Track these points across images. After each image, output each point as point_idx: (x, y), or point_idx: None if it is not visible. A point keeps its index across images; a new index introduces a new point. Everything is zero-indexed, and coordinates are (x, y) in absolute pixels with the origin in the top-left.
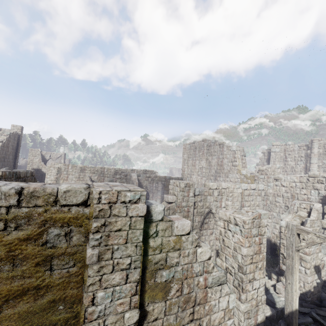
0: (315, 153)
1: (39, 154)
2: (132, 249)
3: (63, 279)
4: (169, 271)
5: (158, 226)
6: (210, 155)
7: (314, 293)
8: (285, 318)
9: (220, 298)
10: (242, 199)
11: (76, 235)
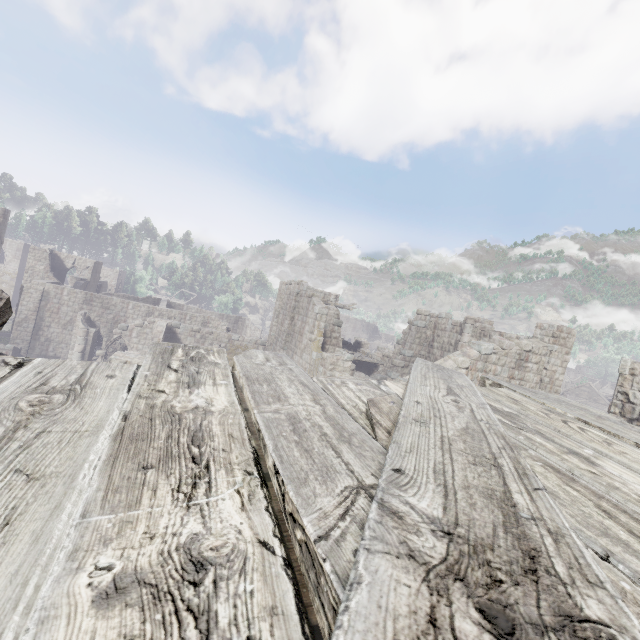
0: (464, 343)
1: (46, 257)
2: None
3: None
4: None
5: None
6: (298, 312)
7: None
8: None
9: None
10: None
11: None
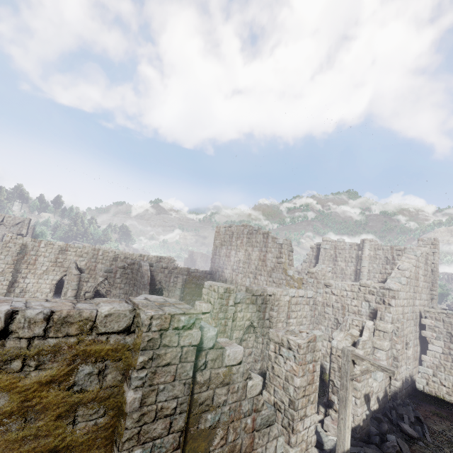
0: (366, 255)
1: None
2: (180, 388)
3: (89, 435)
4: (216, 413)
5: (208, 356)
6: (251, 245)
7: (363, 428)
8: None
9: (268, 444)
10: (288, 309)
11: (111, 373)
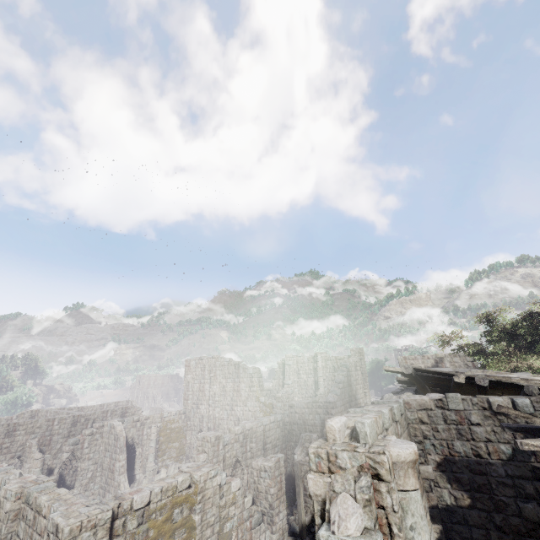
0: (320, 367)
1: None
2: (215, 509)
3: None
4: (231, 522)
5: (224, 489)
6: (224, 377)
7: None
8: (299, 534)
9: (260, 536)
10: (264, 436)
11: (185, 510)
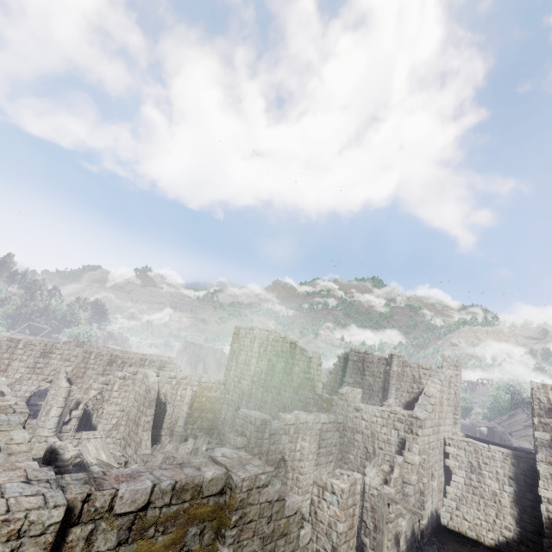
0: (394, 372)
1: None
2: (257, 543)
3: None
4: None
5: (273, 508)
6: (276, 354)
7: None
8: None
9: None
10: (319, 437)
11: (208, 532)
